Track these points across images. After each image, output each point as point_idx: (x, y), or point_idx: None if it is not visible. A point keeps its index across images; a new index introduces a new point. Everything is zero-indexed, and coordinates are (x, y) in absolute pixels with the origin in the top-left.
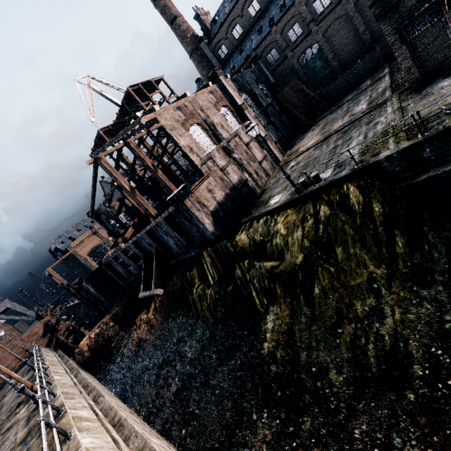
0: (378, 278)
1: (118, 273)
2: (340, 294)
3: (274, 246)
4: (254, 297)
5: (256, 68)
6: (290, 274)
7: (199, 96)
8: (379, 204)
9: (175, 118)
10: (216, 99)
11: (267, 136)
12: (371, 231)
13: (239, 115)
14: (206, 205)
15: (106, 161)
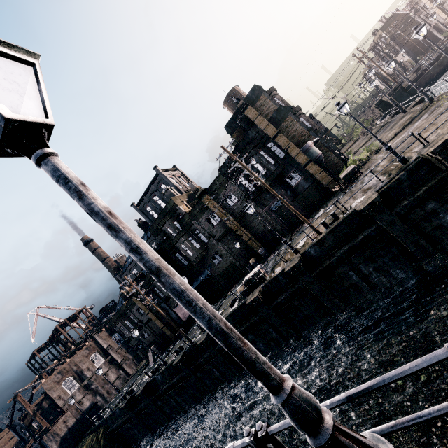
0: None
1: None
2: None
3: None
4: None
5: None
6: None
7: (77, 355)
8: (103, 440)
9: (55, 380)
10: (89, 351)
11: (123, 360)
12: None
13: (105, 354)
14: (59, 433)
15: (21, 397)
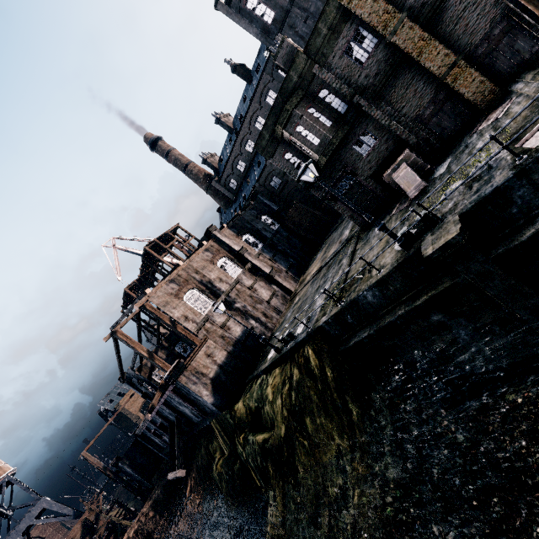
0: (342, 451)
1: (156, 443)
2: (315, 473)
3: (266, 414)
4: (254, 478)
5: (256, 203)
6: (278, 448)
7: (194, 259)
8: (329, 369)
9: (168, 292)
10: (213, 254)
11: (273, 270)
12: (330, 397)
13: (239, 260)
14: (205, 373)
15: (122, 333)
